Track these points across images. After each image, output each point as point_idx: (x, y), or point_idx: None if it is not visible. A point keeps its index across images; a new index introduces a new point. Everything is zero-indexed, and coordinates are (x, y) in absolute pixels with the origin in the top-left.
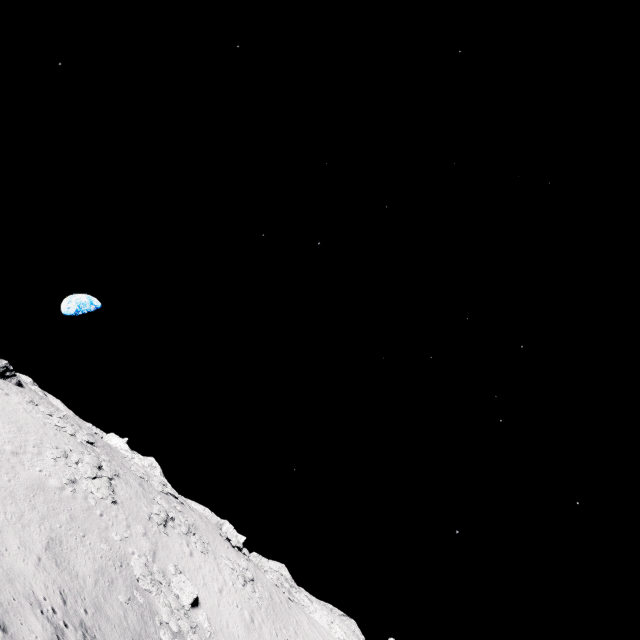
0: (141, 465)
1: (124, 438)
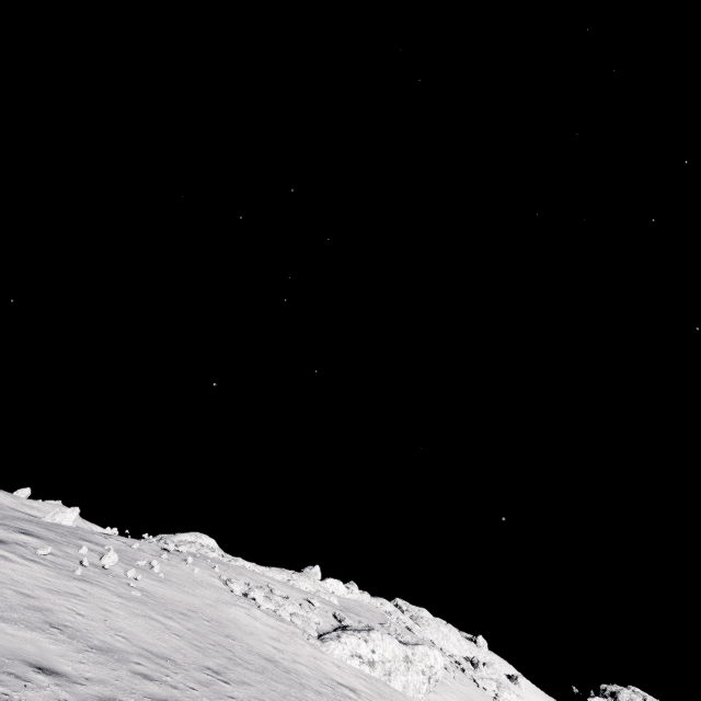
0: (358, 599)
1: (316, 567)
